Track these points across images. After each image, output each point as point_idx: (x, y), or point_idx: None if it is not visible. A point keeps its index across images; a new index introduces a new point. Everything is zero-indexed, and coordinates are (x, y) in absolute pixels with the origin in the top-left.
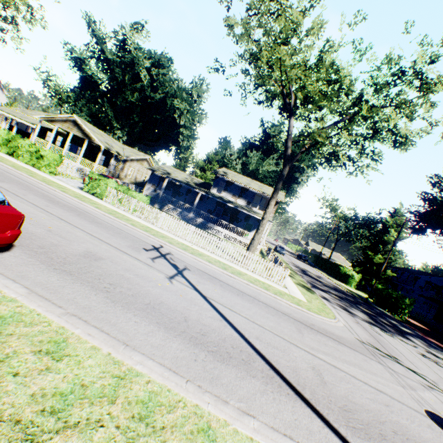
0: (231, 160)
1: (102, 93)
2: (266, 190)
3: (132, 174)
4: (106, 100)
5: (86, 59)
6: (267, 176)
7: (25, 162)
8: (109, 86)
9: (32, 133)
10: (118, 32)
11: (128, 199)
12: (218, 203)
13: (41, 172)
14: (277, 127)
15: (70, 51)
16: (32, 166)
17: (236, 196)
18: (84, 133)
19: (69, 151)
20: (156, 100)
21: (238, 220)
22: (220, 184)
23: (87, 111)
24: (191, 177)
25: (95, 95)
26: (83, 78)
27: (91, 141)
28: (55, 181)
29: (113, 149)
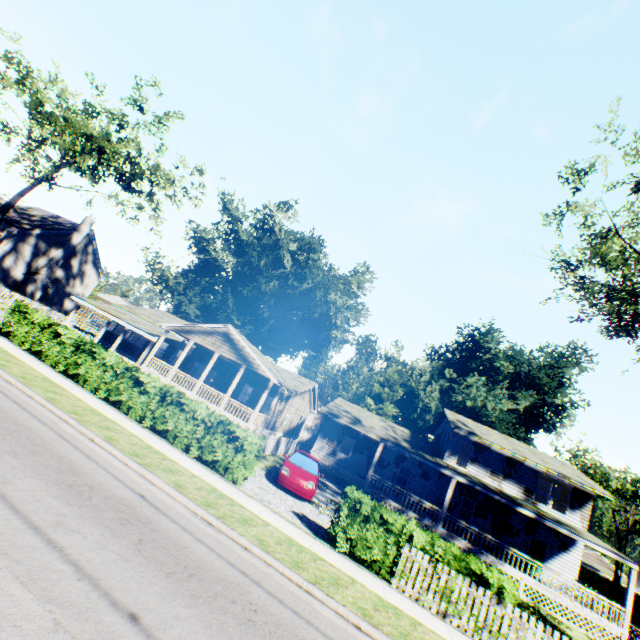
0: (422, 383)
1: (223, 280)
2: (553, 464)
3: (289, 417)
4: (229, 288)
5: (212, 239)
6: (503, 418)
7: (186, 450)
8: (236, 271)
9: (147, 349)
10: (259, 211)
11: (466, 589)
12: (462, 488)
13: (233, 489)
14: (492, 335)
15: (193, 230)
16: (201, 461)
17: (498, 474)
18: (241, 354)
19: (194, 376)
20: (301, 290)
21: (511, 530)
22: (460, 447)
23: (198, 301)
24: (387, 423)
25: (215, 281)
26: (203, 261)
27: (248, 368)
28: (286, 533)
29: (281, 381)
